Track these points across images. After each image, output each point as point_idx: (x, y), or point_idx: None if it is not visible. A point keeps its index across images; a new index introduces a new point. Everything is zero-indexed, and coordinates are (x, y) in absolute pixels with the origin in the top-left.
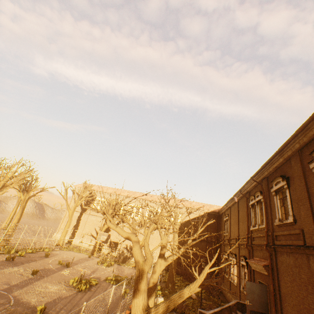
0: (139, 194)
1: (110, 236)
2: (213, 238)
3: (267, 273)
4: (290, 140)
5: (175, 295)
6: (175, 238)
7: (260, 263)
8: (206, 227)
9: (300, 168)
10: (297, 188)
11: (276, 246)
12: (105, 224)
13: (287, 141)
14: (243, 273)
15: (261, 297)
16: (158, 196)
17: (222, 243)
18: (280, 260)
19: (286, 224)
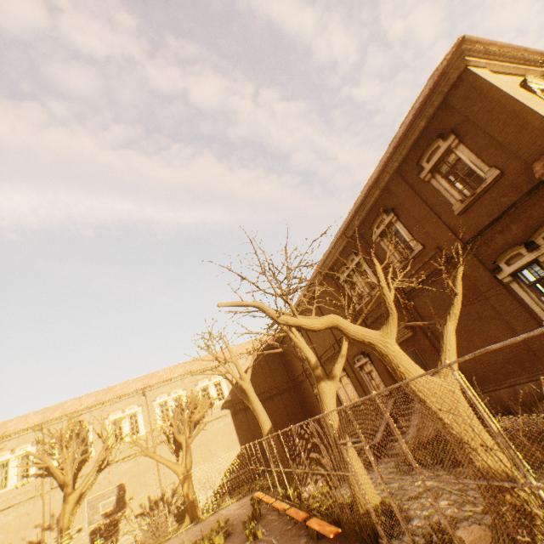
0: (120, 386)
1: (123, 487)
2: (285, 382)
3: (411, 332)
4: (390, 157)
5: (446, 336)
6: (255, 401)
7: (400, 327)
8: (269, 373)
9: (408, 187)
10: (412, 210)
11: (412, 290)
12: (66, 496)
13: (388, 160)
14: (366, 377)
15: (418, 364)
16: (166, 369)
17: (304, 376)
18: (421, 304)
19: (413, 258)
